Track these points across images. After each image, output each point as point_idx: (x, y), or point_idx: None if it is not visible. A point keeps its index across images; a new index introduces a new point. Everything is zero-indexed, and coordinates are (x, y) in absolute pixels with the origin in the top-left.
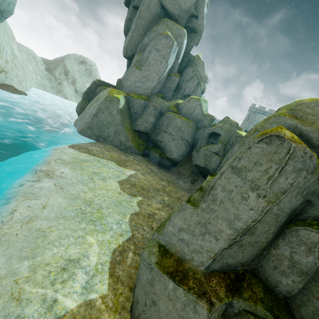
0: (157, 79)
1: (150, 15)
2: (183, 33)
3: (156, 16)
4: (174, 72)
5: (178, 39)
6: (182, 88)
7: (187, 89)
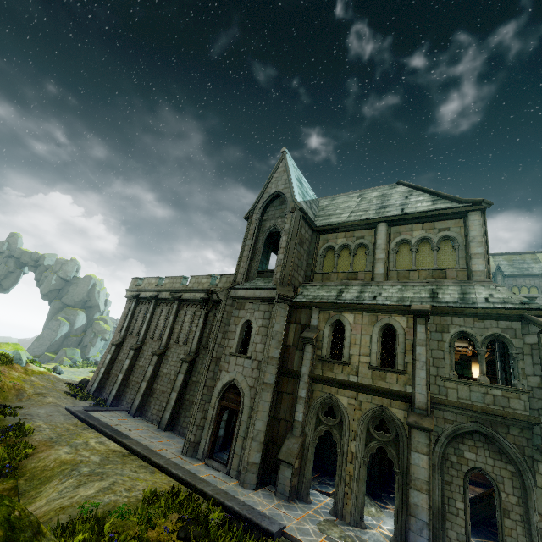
0: (50, 343)
1: (55, 309)
2: (76, 313)
3: (60, 308)
4: (74, 334)
5: (72, 317)
6: (83, 342)
7: (86, 341)
